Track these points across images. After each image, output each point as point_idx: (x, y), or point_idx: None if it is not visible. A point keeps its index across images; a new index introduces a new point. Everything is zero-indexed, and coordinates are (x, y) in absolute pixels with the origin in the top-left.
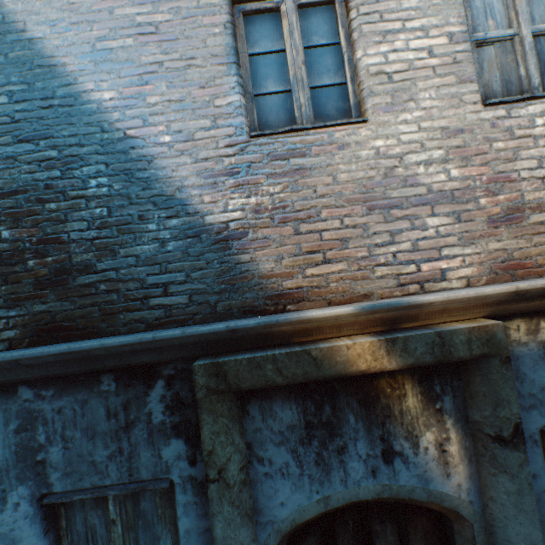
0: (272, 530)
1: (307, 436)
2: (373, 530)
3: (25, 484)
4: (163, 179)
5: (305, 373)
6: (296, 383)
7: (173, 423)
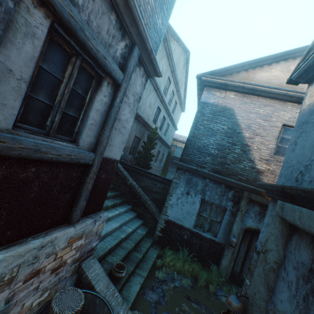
0: (244, 226)
1: (259, 214)
2: None
3: (200, 195)
4: (251, 155)
5: (265, 202)
6: (261, 204)
7: (232, 199)
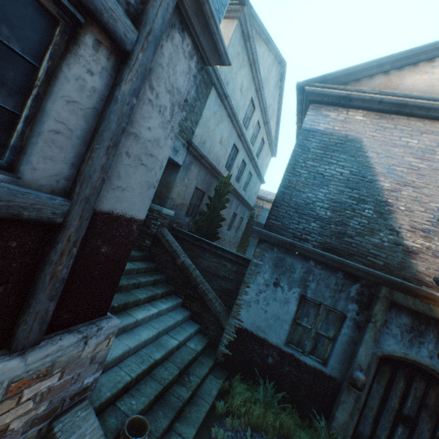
0: (380, 350)
1: (409, 330)
2: (414, 378)
3: (298, 288)
4: (393, 221)
5: (423, 310)
6: (414, 312)
7: (356, 299)
